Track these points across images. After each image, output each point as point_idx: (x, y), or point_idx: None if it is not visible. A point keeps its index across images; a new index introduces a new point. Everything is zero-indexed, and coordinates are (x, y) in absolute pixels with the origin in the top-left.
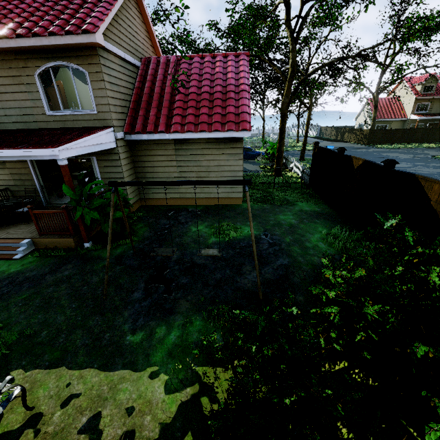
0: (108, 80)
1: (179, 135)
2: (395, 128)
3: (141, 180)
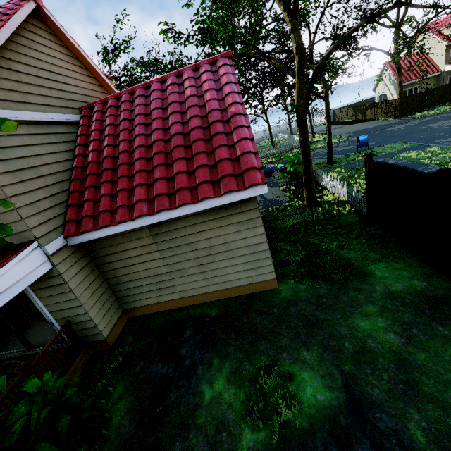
0: (6, 168)
1: (148, 220)
2: (428, 87)
3: (118, 287)
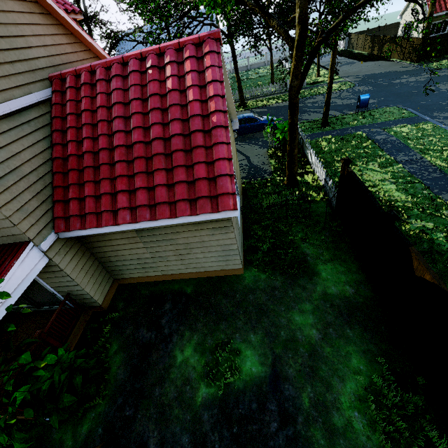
0: None
1: (131, 226)
2: None
3: (107, 264)
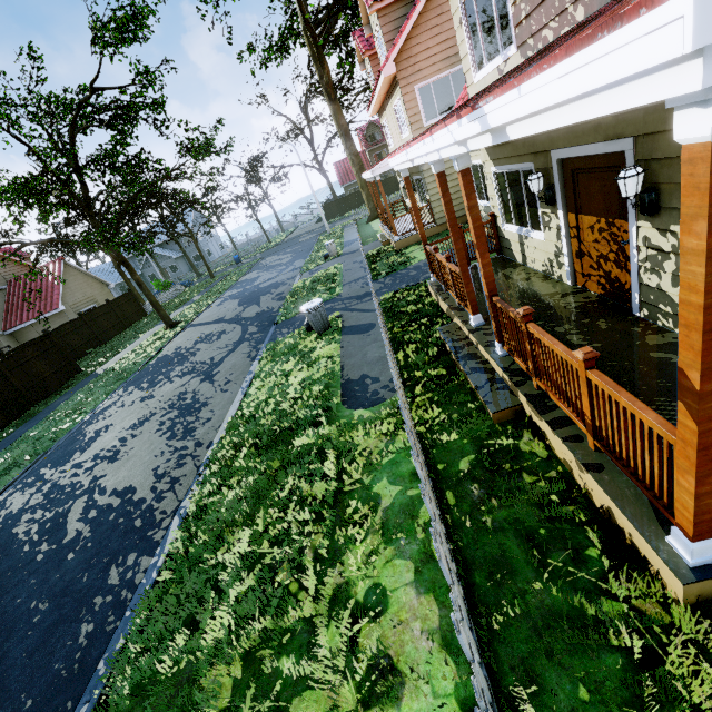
0: None
1: (29, 323)
2: None
3: None
